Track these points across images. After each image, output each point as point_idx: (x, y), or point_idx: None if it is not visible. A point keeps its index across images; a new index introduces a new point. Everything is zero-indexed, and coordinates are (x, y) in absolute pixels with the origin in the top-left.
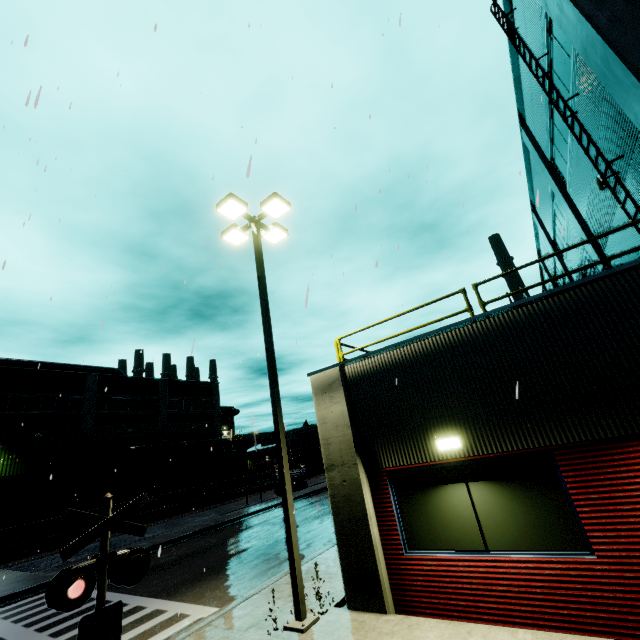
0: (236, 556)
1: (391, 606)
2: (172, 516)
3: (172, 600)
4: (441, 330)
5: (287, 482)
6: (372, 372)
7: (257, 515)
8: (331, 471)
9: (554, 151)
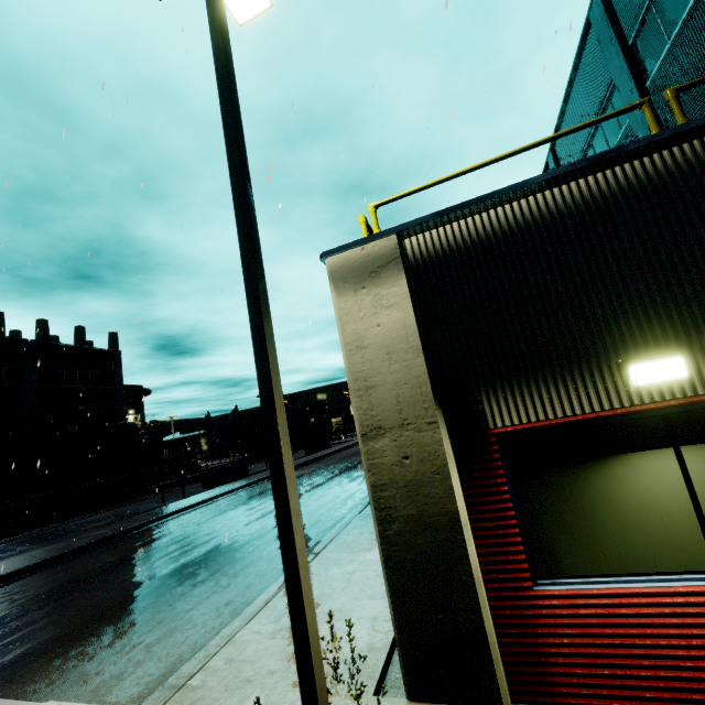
0: (150, 583)
1: (506, 688)
2: (46, 525)
3: (13, 694)
4: (657, 138)
5: (287, 464)
6: (468, 246)
7: (179, 516)
8: (375, 440)
9: (645, 21)
